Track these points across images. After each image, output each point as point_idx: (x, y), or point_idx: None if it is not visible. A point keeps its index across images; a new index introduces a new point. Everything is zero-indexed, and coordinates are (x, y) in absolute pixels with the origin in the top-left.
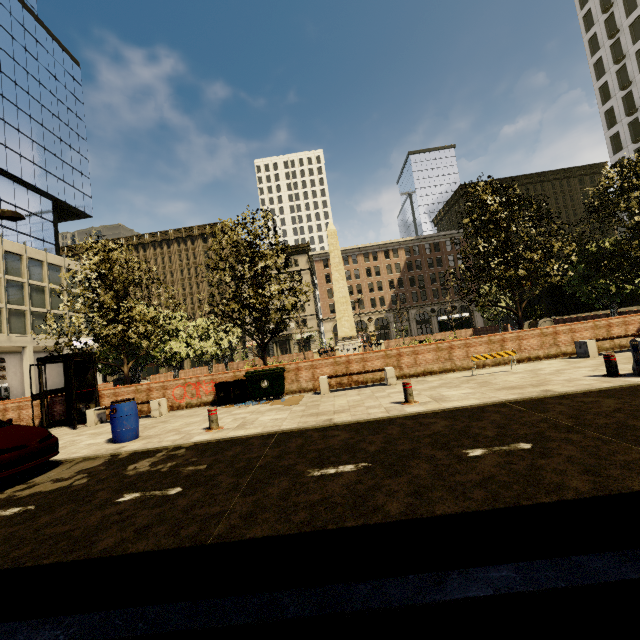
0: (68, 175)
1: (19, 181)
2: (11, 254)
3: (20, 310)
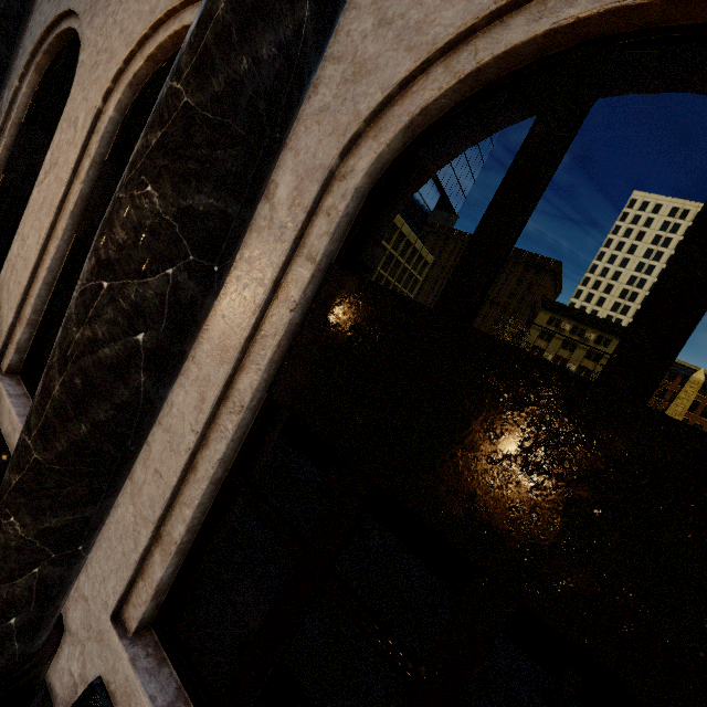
0: (463, 176)
1: (434, 176)
2: (401, 234)
3: (382, 275)
